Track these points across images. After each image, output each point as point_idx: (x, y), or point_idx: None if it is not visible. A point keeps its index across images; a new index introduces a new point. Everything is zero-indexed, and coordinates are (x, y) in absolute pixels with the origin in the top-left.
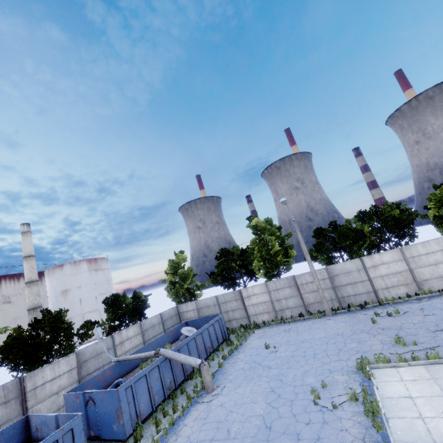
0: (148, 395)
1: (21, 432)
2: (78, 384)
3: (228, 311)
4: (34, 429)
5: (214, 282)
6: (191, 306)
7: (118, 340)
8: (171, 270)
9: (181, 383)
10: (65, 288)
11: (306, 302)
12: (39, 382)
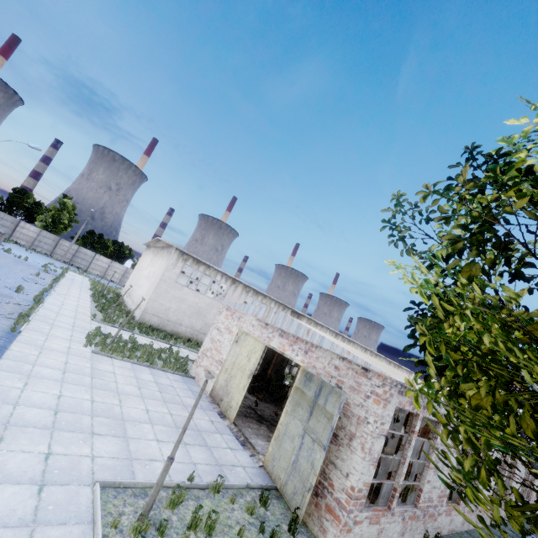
0: None
1: None
2: None
3: None
4: None
5: None
6: None
7: None
8: None
9: None
10: None
11: (55, 252)
12: None
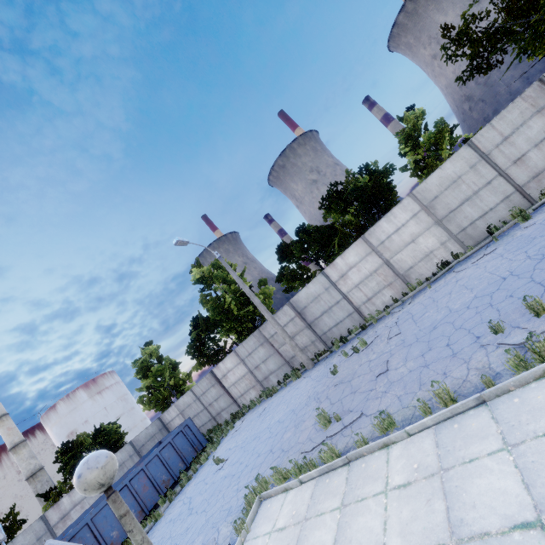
0: None
1: None
2: None
3: (211, 403)
4: None
5: (204, 363)
6: (173, 412)
7: (55, 517)
8: (139, 374)
9: None
10: (69, 430)
11: (287, 358)
12: None
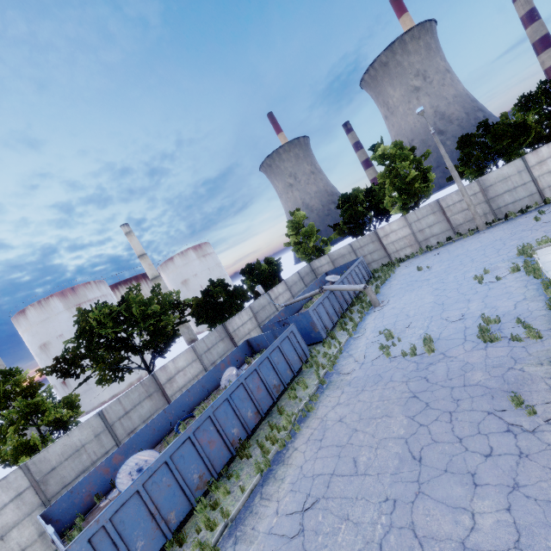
0: (327, 316)
1: (248, 348)
2: (259, 328)
3: (365, 256)
4: (255, 346)
5: (341, 234)
6: (324, 260)
7: (273, 296)
8: (292, 231)
9: (346, 310)
10: (183, 279)
11: (454, 225)
12: (235, 327)
